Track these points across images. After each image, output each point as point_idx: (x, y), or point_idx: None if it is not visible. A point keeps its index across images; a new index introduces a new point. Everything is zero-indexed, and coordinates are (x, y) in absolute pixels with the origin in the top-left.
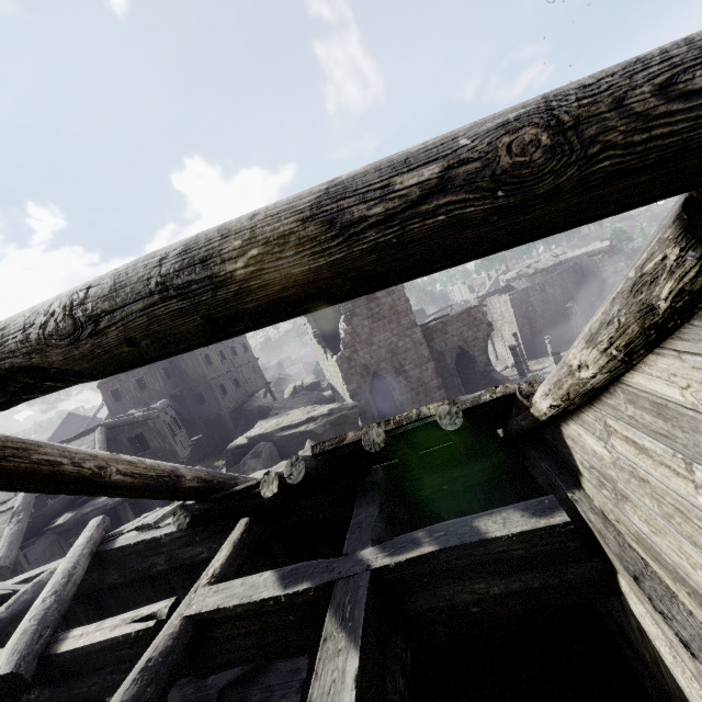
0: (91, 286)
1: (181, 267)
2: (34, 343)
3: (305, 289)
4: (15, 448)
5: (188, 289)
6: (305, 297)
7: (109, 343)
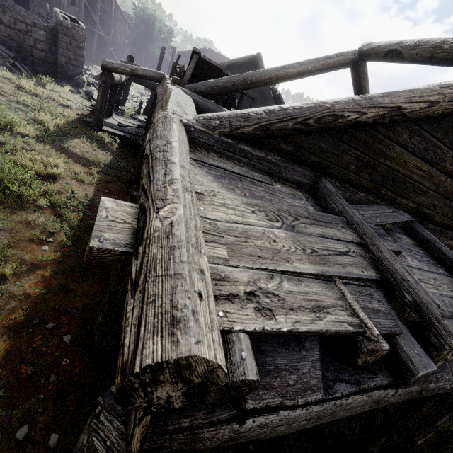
0: (425, 39)
1: (440, 42)
2: (405, 46)
3: (450, 57)
4: (366, 79)
5: (436, 47)
6: (448, 59)
7: (414, 52)
